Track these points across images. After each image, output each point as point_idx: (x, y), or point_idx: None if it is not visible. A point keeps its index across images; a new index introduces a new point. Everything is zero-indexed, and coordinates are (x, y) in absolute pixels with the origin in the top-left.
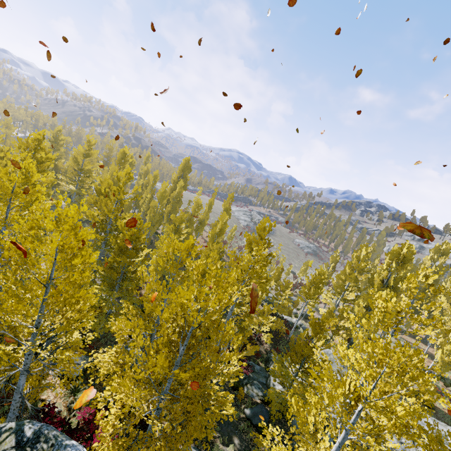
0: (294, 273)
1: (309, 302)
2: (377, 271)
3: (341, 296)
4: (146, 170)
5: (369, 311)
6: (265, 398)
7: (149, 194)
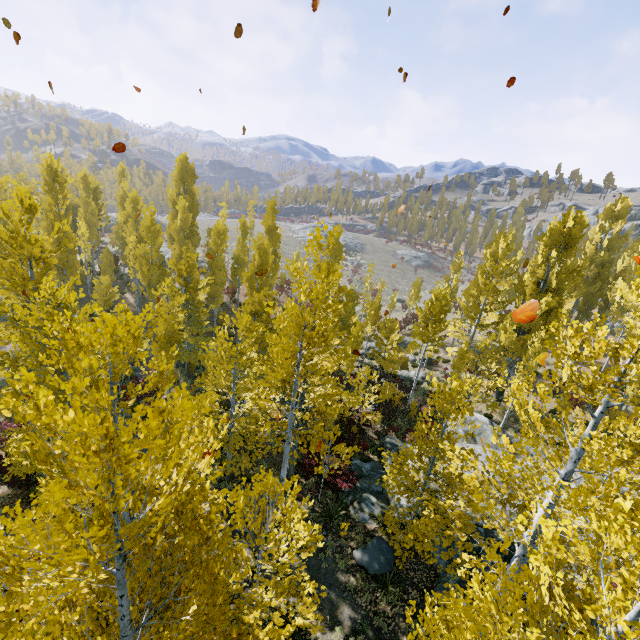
0: (403, 302)
1: (428, 346)
2: (528, 270)
3: (476, 322)
4: (122, 196)
5: (522, 335)
6: (381, 530)
7: (136, 236)
